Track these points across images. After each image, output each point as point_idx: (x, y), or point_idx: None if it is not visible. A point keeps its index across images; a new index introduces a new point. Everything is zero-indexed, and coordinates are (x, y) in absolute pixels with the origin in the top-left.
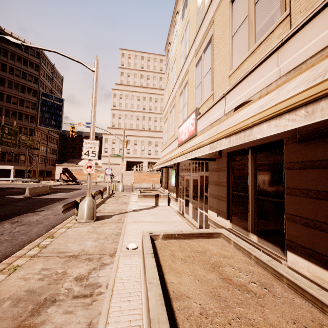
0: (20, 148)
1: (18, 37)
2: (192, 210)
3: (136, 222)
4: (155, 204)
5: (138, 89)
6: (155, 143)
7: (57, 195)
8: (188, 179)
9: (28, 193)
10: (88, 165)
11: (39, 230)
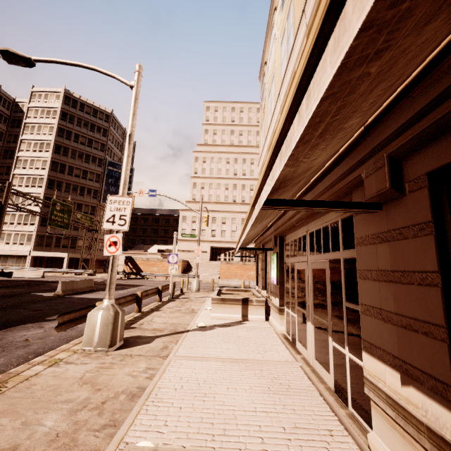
0: (78, 230)
1: (87, 100)
2: (314, 339)
3: (193, 357)
4: (241, 317)
5: (227, 149)
6: None
7: (101, 294)
8: (303, 269)
9: (61, 289)
10: (111, 241)
11: (4, 365)
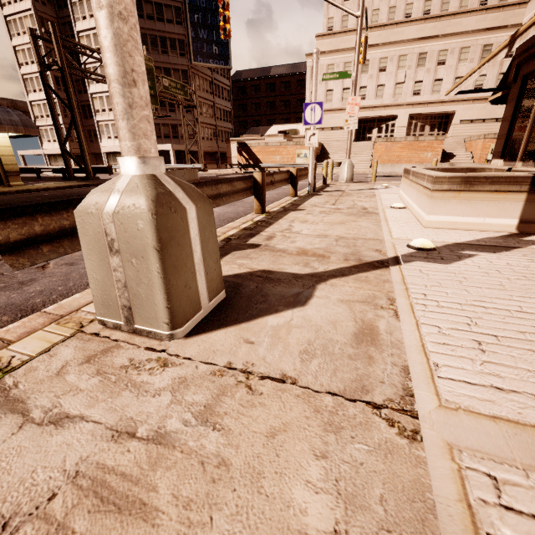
0: (175, 112)
1: None
2: None
3: None
4: (516, 225)
5: None
6: (438, 55)
7: None
8: None
9: None
10: None
11: None
